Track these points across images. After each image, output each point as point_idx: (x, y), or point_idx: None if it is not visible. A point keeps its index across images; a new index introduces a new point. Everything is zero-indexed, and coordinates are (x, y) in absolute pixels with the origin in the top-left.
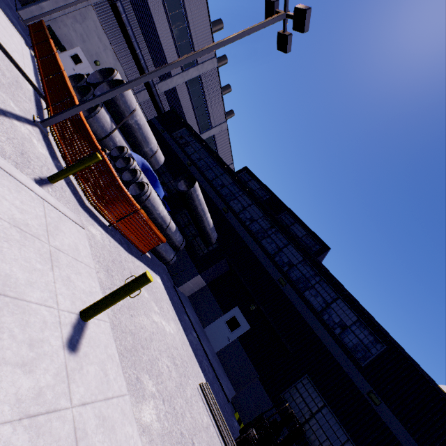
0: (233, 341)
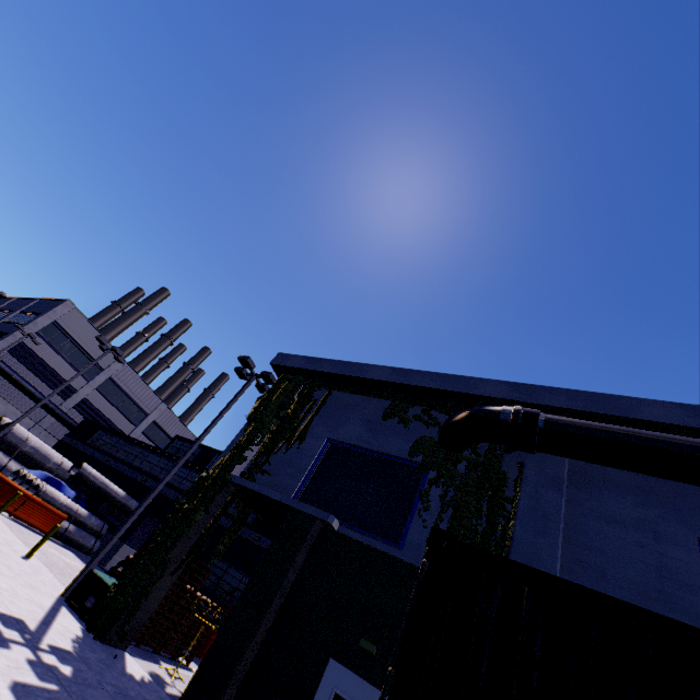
0: None
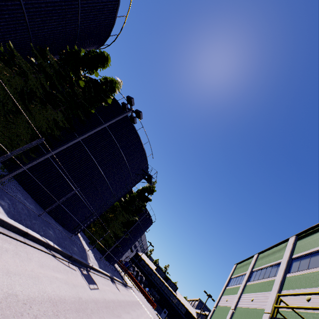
0: (166, 315)
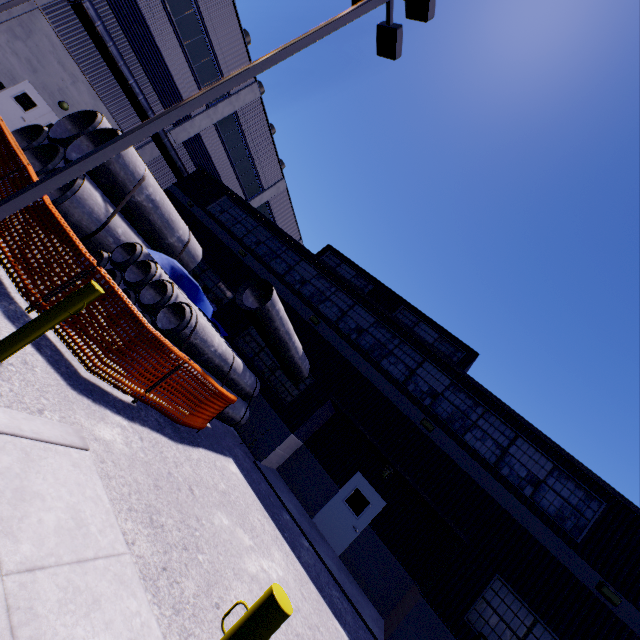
0: (363, 530)
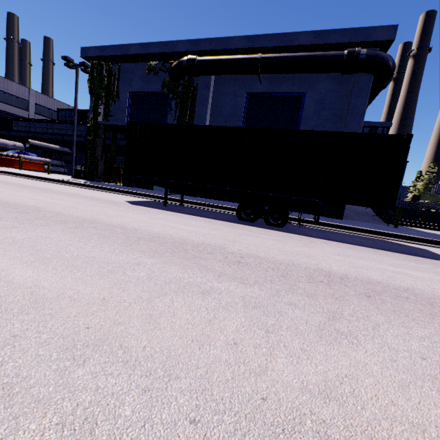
0: None
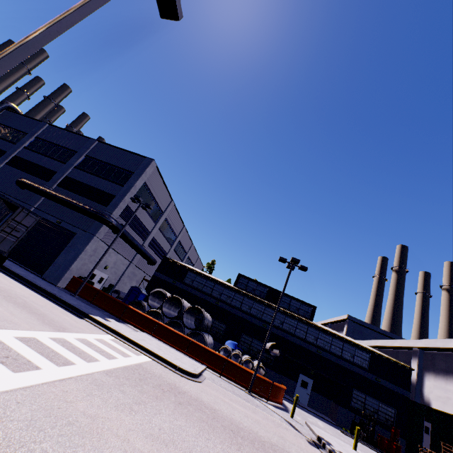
0: (310, 393)
